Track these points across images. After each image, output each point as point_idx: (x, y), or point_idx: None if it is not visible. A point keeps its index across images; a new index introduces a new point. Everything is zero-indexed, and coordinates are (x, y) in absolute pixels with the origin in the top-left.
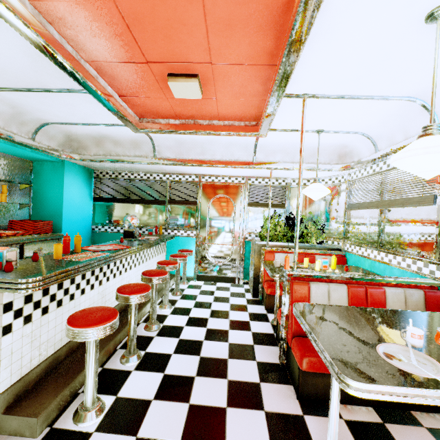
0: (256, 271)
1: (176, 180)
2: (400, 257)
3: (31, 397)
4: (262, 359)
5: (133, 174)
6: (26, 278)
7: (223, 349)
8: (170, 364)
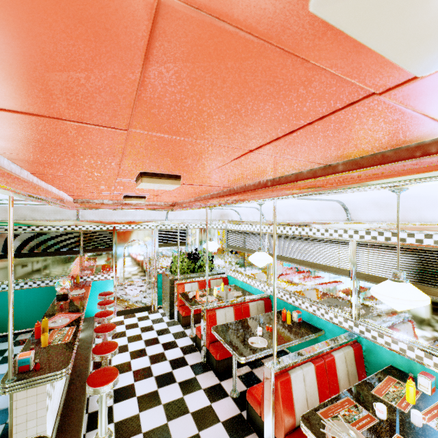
0: (172, 300)
1: (90, 230)
2: (254, 281)
3: None
4: (192, 363)
5: (39, 226)
6: (64, 369)
7: (166, 366)
8: (137, 390)
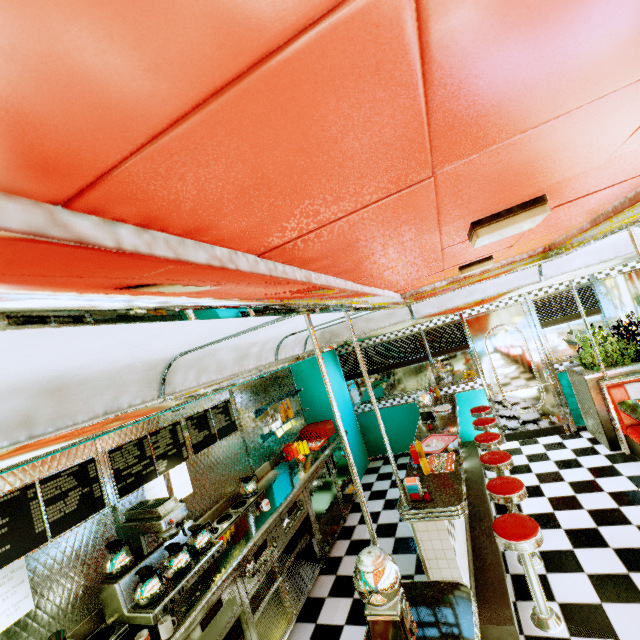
0: (603, 415)
1: (430, 327)
2: None
3: (486, 608)
4: None
5: (378, 337)
6: (458, 505)
7: (634, 535)
8: (582, 562)
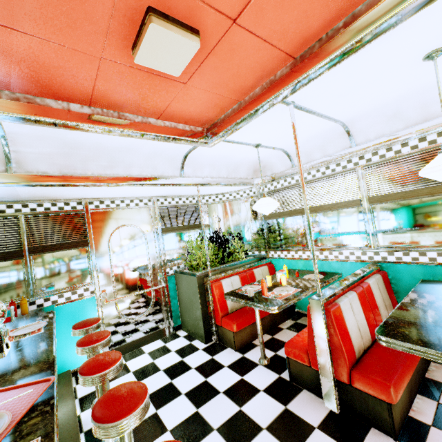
0: (204, 310)
1: (39, 212)
2: (336, 252)
3: None
4: (317, 419)
5: None
6: None
7: None
8: None
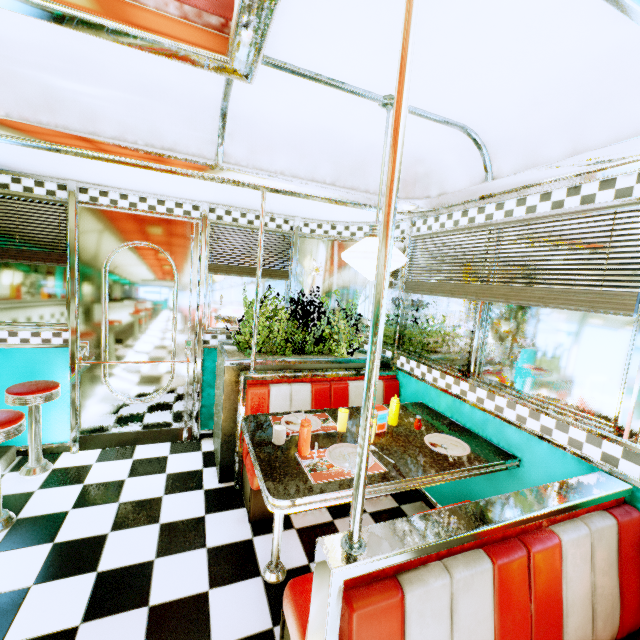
0: (228, 427)
1: None
2: (526, 408)
3: None
4: None
5: None
6: None
7: None
8: None
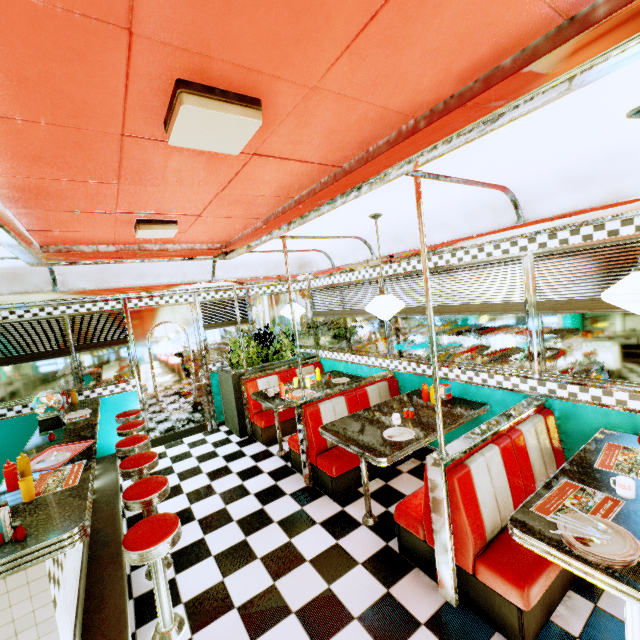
0: (240, 407)
1: (81, 312)
2: (366, 357)
3: None
4: (292, 490)
5: None
6: (76, 527)
7: (252, 502)
8: (211, 546)
